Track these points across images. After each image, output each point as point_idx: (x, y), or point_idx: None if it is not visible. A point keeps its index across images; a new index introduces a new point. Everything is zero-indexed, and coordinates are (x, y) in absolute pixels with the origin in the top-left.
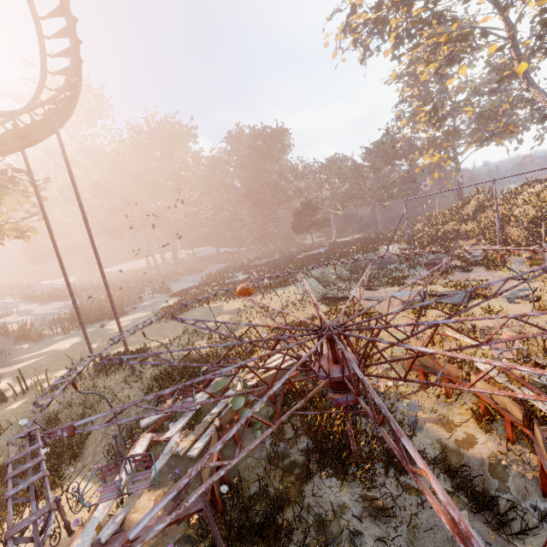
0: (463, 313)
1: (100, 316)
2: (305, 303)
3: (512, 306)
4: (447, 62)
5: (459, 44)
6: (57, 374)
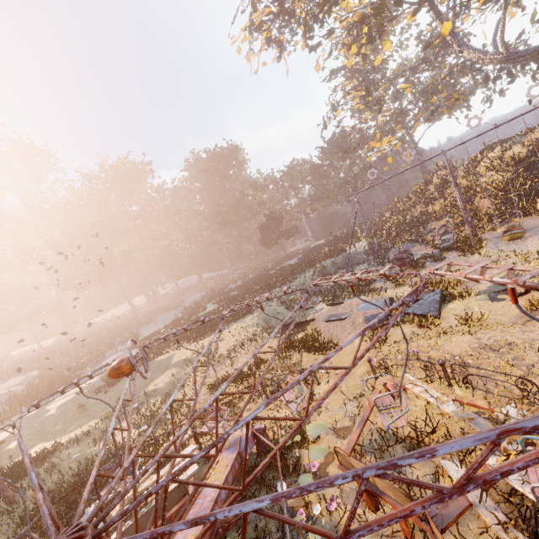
0: (436, 327)
1: (46, 392)
2: (257, 340)
3: (495, 306)
4: (367, 41)
5: (386, 28)
6: None
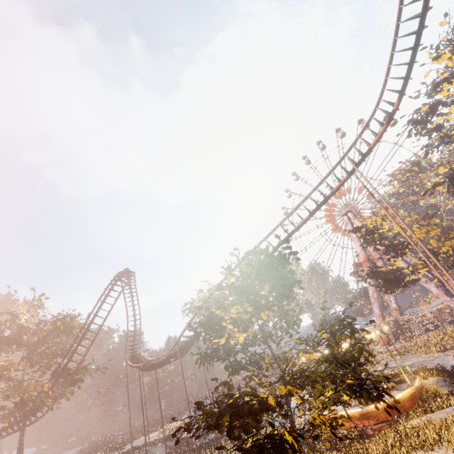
0: None
1: None
2: None
3: None
4: None
5: None
6: None
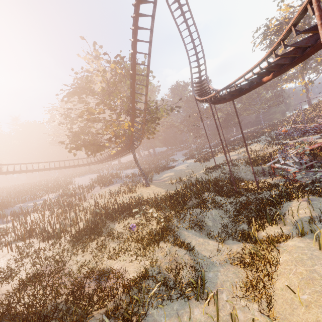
0: None
1: (167, 167)
2: (270, 146)
3: None
4: None
5: None
6: (193, 175)
